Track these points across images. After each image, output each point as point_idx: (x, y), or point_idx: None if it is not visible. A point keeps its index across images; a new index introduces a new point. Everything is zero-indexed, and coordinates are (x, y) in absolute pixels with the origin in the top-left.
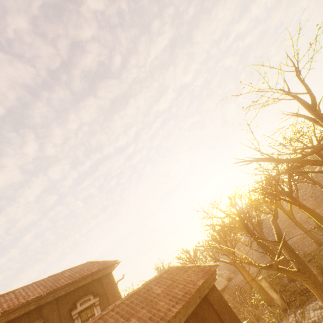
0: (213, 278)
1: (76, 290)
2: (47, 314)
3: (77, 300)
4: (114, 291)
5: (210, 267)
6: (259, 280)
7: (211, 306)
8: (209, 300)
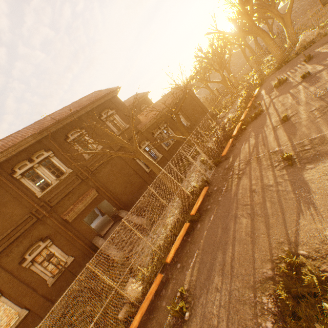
0: (191, 88)
1: (138, 103)
2: (134, 110)
3: (140, 106)
4: (151, 103)
5: (190, 84)
6: (213, 91)
7: (189, 95)
8: (189, 93)
